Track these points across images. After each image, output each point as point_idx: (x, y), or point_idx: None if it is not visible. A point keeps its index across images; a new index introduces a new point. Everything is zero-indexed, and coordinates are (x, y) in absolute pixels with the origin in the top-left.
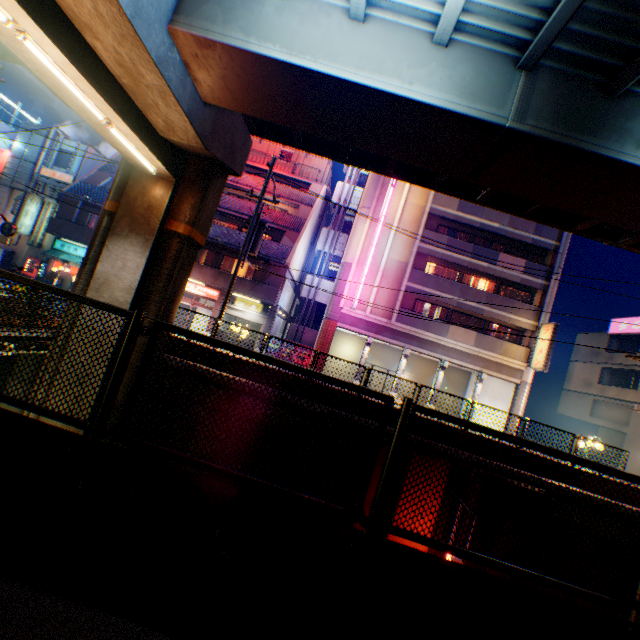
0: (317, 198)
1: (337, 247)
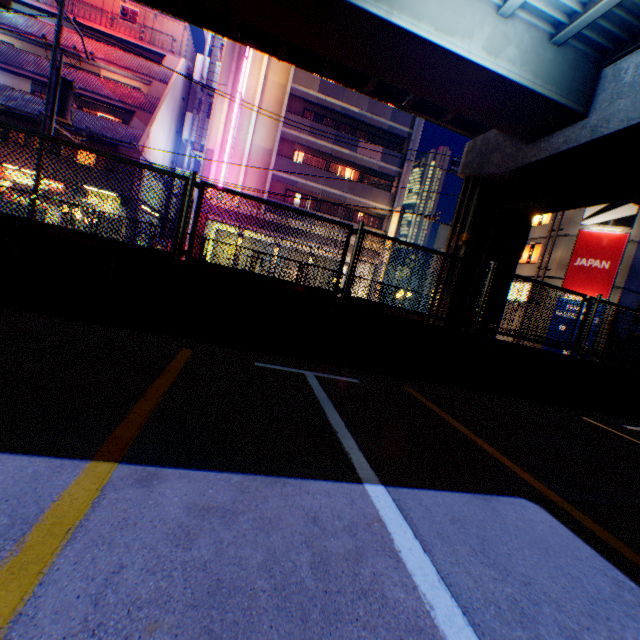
0: (174, 74)
1: (206, 137)
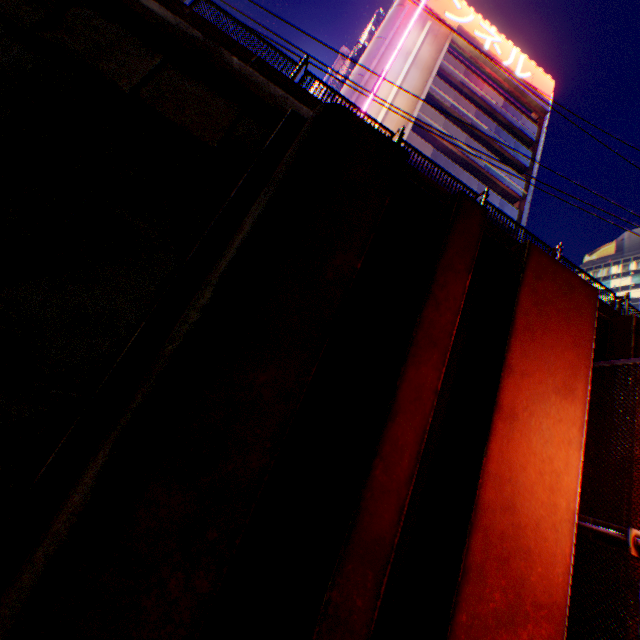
0: None
1: None
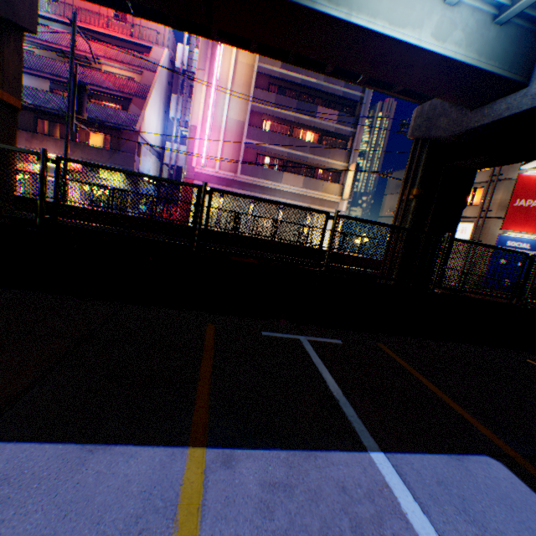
0: (160, 63)
1: (189, 113)
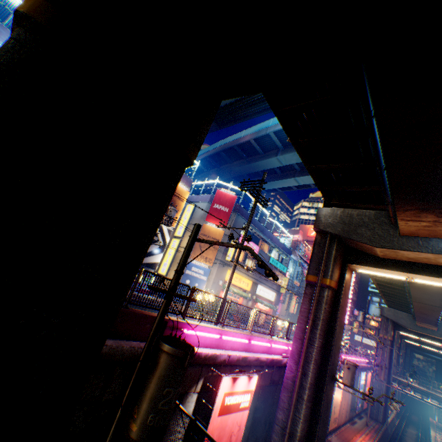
0: None
1: None
